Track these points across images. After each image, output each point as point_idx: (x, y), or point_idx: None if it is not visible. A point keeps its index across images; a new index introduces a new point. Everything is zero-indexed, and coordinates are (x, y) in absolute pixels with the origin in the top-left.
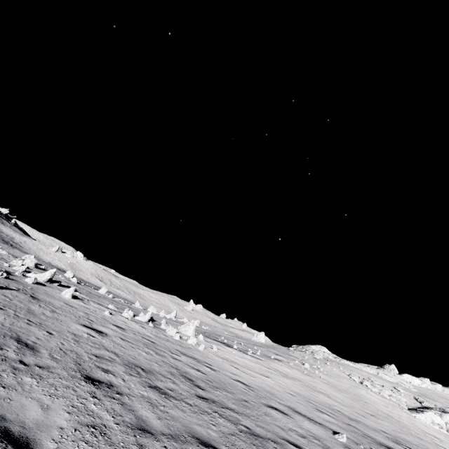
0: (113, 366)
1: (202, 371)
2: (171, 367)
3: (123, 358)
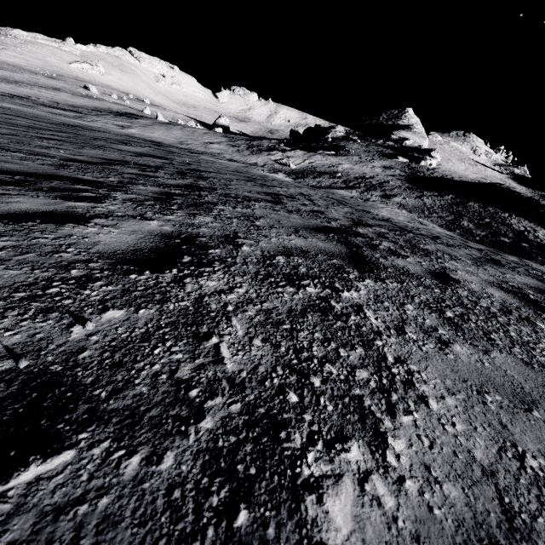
0: None
1: None
2: None
3: None
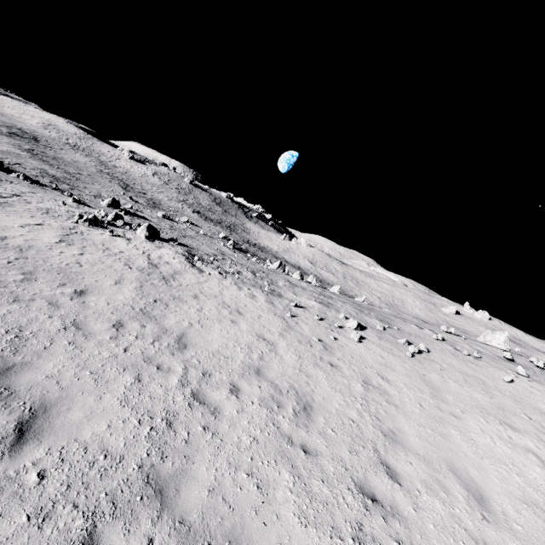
0: None
1: None
2: None
3: None
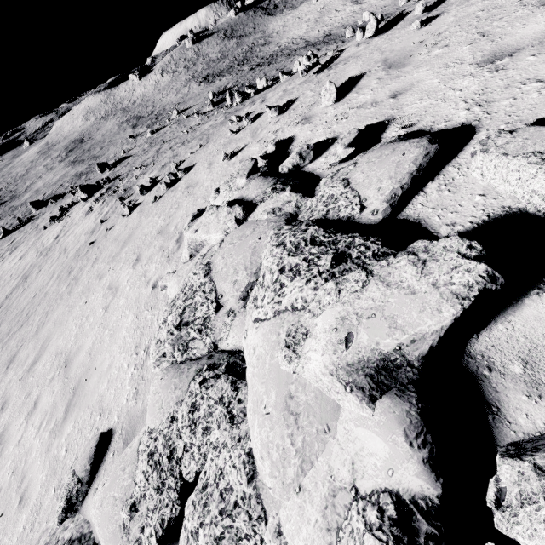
0: None
1: None
2: None
3: None
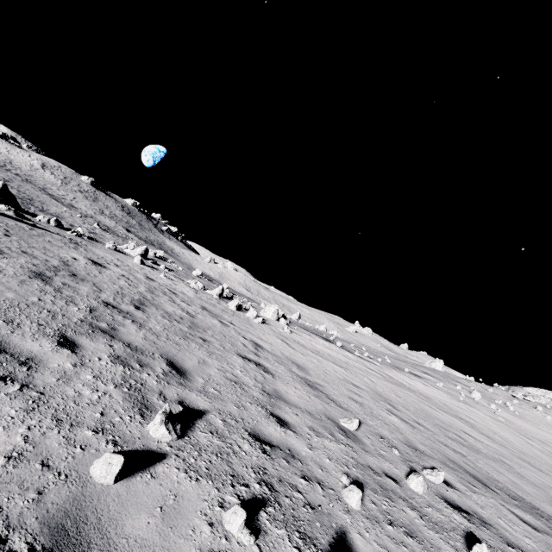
0: (26, 258)
1: (195, 316)
2: (138, 296)
3: (67, 267)
